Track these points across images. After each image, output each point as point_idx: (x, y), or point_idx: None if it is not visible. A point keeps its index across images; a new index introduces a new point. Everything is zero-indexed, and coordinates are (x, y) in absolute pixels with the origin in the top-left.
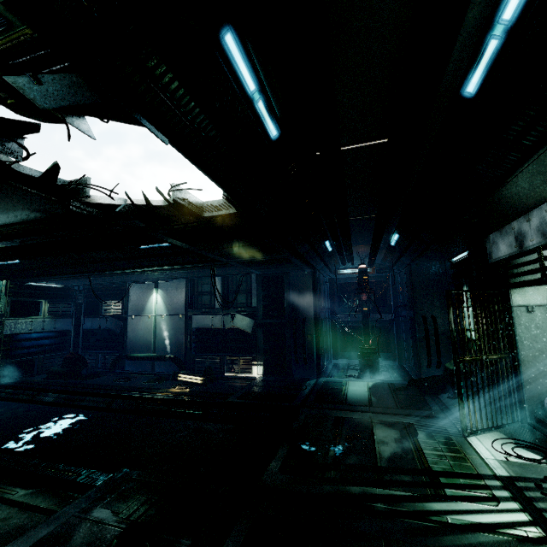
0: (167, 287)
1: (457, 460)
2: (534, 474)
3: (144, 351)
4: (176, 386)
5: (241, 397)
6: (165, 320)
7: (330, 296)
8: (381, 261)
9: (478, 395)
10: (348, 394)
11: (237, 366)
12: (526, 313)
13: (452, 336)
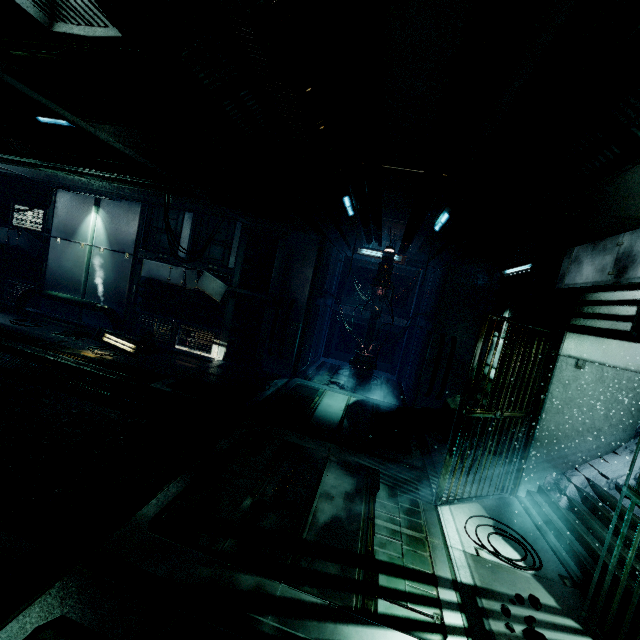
0: (112, 209)
1: (414, 544)
2: (505, 587)
3: (70, 291)
4: (96, 349)
5: (173, 385)
6: (104, 256)
7: (340, 279)
8: (417, 250)
9: (472, 458)
10: (317, 409)
11: (193, 339)
12: (574, 368)
13: (469, 378)
